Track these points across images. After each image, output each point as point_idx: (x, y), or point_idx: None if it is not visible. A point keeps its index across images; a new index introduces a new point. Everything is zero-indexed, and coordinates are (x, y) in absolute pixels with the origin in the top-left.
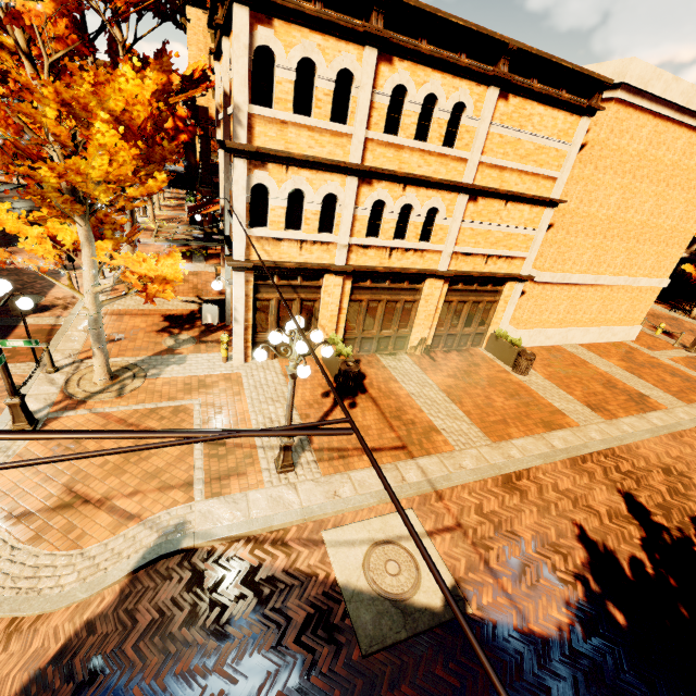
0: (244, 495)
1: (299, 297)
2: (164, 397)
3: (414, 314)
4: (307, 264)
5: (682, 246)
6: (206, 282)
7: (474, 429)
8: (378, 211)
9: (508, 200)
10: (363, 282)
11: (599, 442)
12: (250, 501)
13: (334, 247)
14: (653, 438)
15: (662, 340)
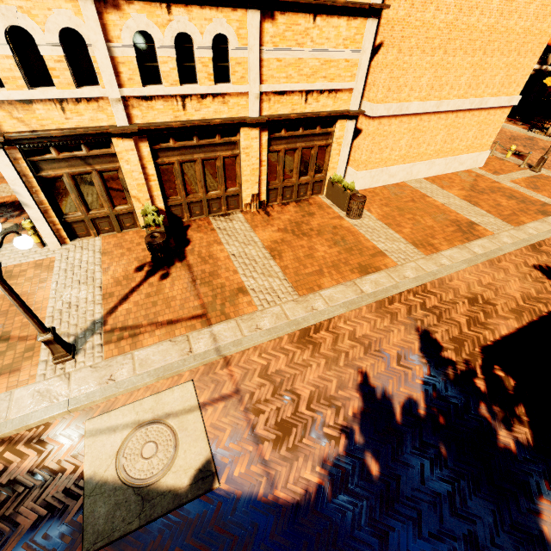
0: (8, 394)
1: (94, 169)
2: None
3: (239, 171)
4: (78, 129)
5: (536, 53)
6: None
7: (285, 284)
8: (149, 48)
9: (316, 13)
10: (166, 142)
11: (412, 280)
12: (13, 401)
13: (107, 103)
14: (469, 268)
15: (511, 163)
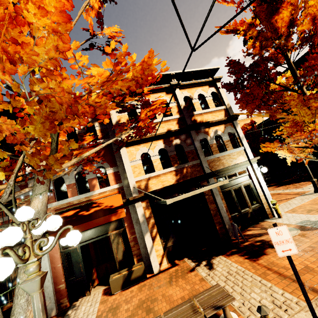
0: None
1: None
2: None
3: None
4: None
5: None
6: (142, 288)
7: None
8: None
9: None
10: None
11: None
12: None
13: None
14: None
15: None
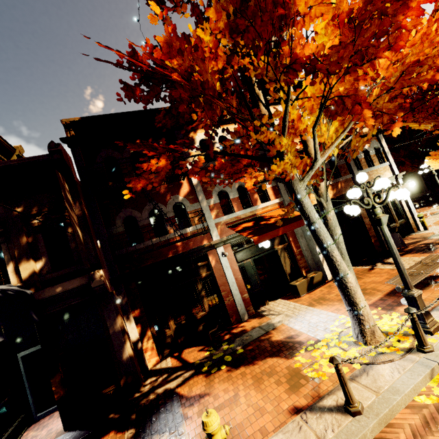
0: None
1: None
2: None
3: None
4: None
5: None
6: (331, 287)
7: None
8: None
9: None
10: None
11: None
12: None
13: None
14: None
15: None
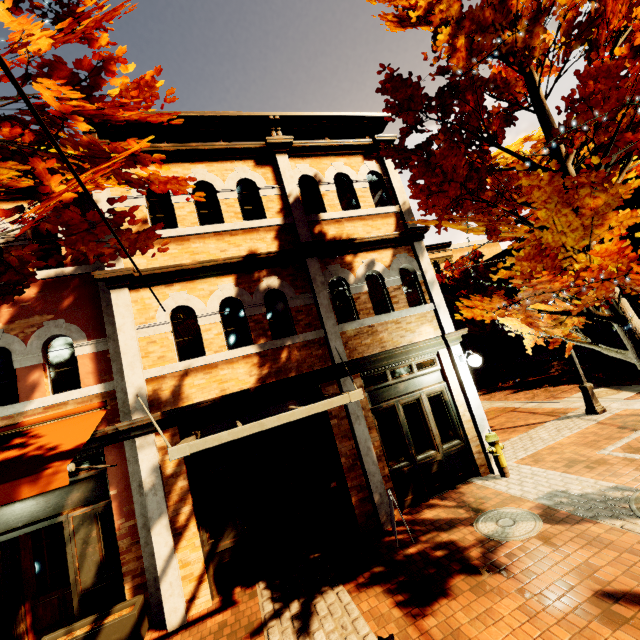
0: None
1: None
2: (638, 464)
3: None
4: None
5: None
6: None
7: None
8: None
9: None
10: None
11: None
12: None
13: None
14: None
15: None
